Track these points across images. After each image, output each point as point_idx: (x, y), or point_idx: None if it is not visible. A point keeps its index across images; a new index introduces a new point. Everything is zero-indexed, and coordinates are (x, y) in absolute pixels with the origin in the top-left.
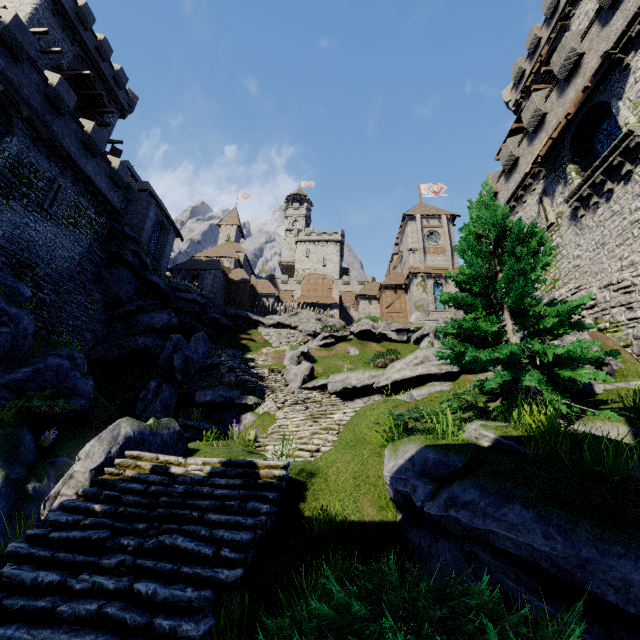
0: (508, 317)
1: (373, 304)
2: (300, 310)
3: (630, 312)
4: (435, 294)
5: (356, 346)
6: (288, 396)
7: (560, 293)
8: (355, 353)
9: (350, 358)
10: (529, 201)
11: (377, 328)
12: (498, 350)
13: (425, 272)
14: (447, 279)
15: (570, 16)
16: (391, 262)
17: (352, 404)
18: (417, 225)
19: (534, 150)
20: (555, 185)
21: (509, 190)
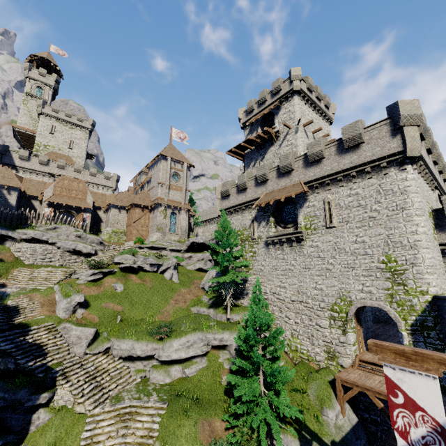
0: (262, 374)
1: (122, 213)
2: (59, 225)
3: (280, 312)
4: (171, 220)
5: (121, 280)
6: (82, 378)
7: (251, 279)
8: (121, 290)
9: (118, 297)
10: (246, 215)
11: (137, 262)
12: (261, 406)
13: (168, 204)
14: (180, 211)
15: (282, 103)
16: (138, 174)
17: (134, 365)
18: (168, 166)
19: (257, 192)
20: (262, 219)
21: (238, 200)
